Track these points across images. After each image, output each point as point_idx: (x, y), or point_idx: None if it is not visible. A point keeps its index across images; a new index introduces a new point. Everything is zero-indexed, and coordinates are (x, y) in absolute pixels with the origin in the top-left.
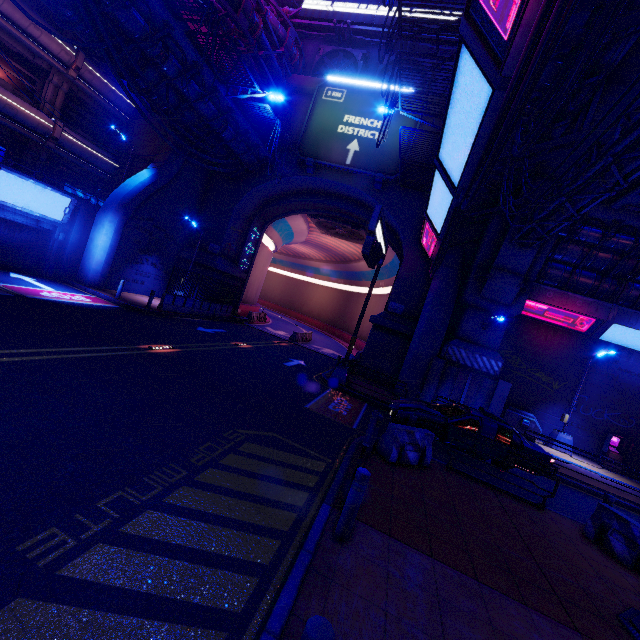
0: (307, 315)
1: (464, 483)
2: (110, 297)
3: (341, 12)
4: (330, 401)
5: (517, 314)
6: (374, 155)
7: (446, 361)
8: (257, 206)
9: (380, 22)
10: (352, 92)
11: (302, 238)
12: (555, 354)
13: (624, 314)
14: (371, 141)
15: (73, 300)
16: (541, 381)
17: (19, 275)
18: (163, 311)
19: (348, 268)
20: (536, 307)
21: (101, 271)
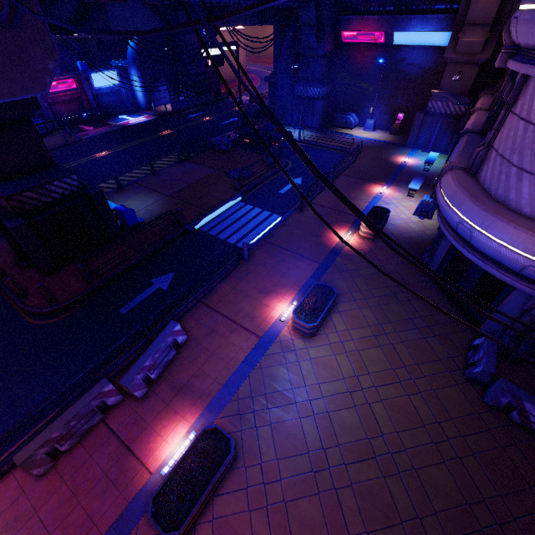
0: None
1: (240, 152)
2: (152, 114)
3: None
4: (225, 136)
5: (322, 53)
6: None
7: (295, 97)
8: None
9: None
10: None
11: None
12: (369, 66)
13: (399, 21)
14: None
15: (140, 121)
16: (363, 89)
17: (121, 116)
18: (174, 112)
19: None
20: (351, 35)
21: (145, 101)
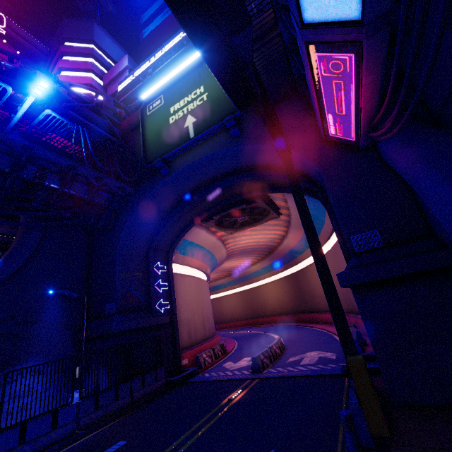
0: (272, 315)
1: None
2: None
3: (142, 71)
4: None
5: None
6: (212, 111)
7: None
8: (145, 240)
9: (170, 52)
10: (167, 91)
11: (222, 252)
12: None
13: None
14: (202, 105)
15: None
16: None
17: None
18: None
19: (278, 255)
20: None
21: None
